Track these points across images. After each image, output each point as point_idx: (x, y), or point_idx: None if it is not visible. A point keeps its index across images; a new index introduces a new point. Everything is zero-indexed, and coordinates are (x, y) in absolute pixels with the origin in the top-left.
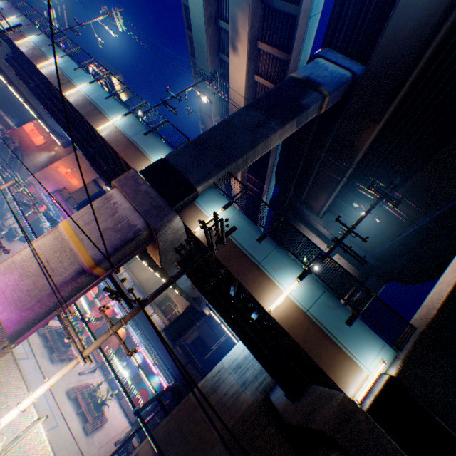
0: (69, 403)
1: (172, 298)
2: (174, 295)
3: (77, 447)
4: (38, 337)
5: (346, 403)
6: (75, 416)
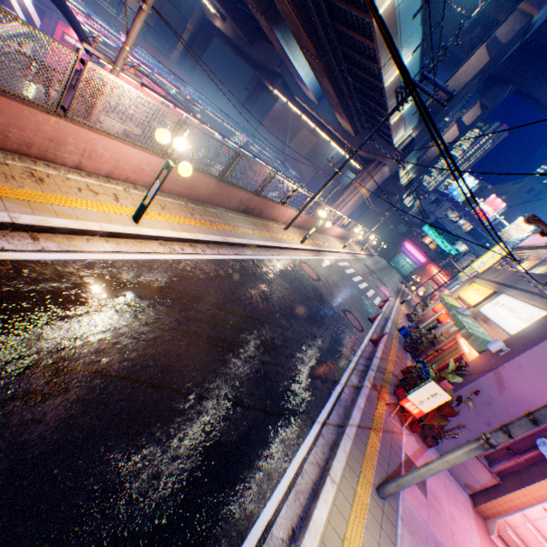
0: None
1: None
2: None
3: None
4: None
5: (401, 188)
6: None
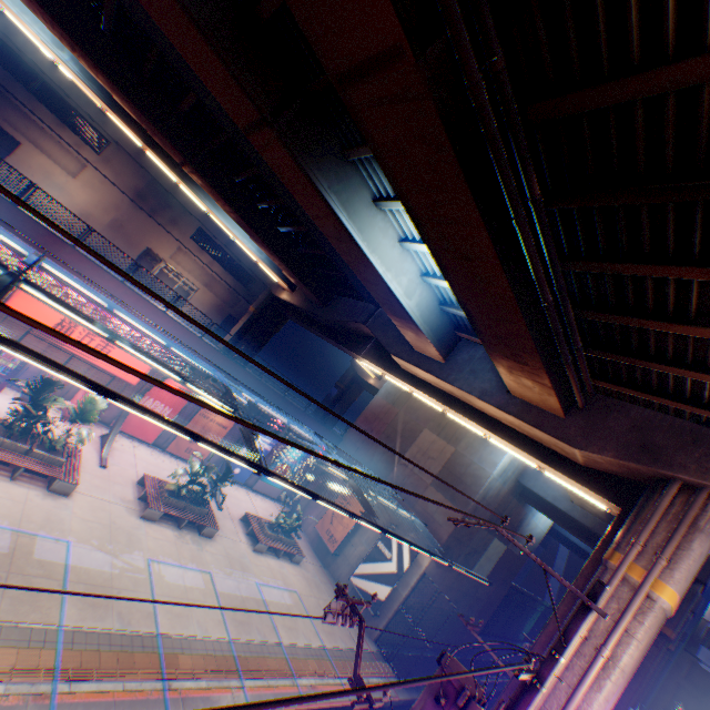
0: (268, 559)
1: (165, 262)
2: (170, 254)
3: (313, 585)
4: (161, 529)
5: (709, 560)
6: (282, 562)
